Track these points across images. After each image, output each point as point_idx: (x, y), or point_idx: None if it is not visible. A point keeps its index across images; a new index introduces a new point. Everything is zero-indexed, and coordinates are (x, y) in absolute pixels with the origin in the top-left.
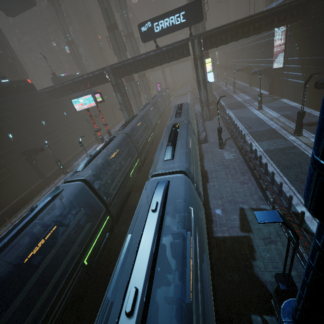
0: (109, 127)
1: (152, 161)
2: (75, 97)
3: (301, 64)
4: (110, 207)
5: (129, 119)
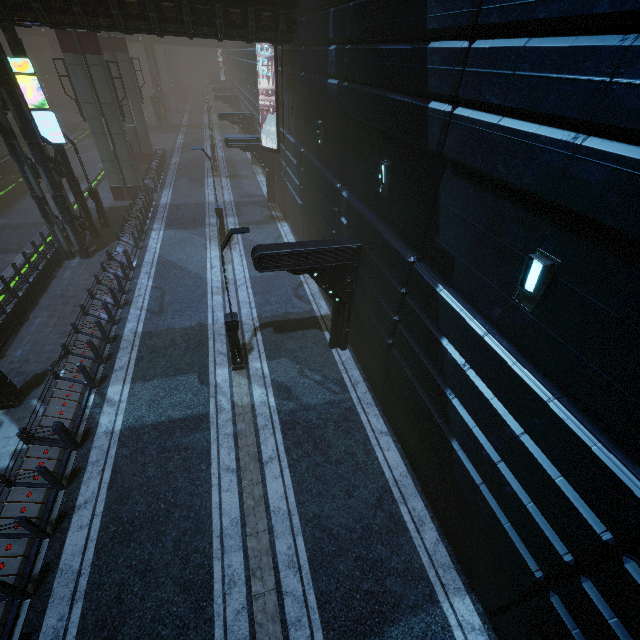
0: None
1: None
2: None
3: (297, 160)
4: None
5: None
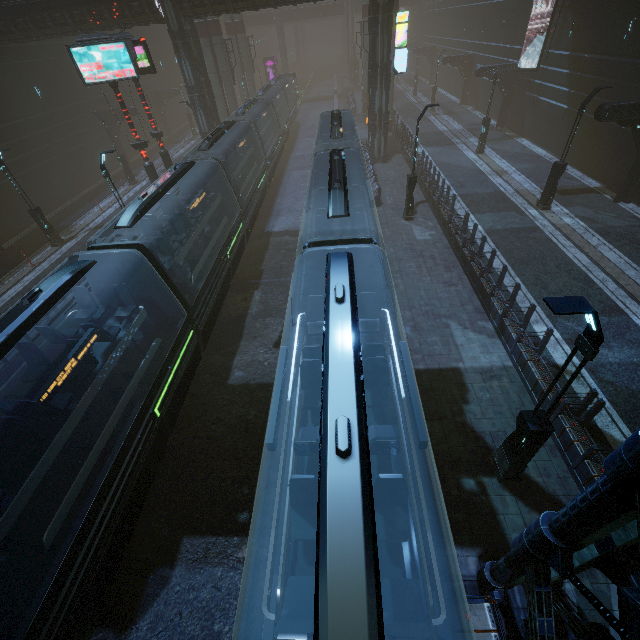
0: (153, 150)
1: (265, 233)
2: (80, 42)
3: (573, 68)
4: (195, 313)
5: (218, 128)
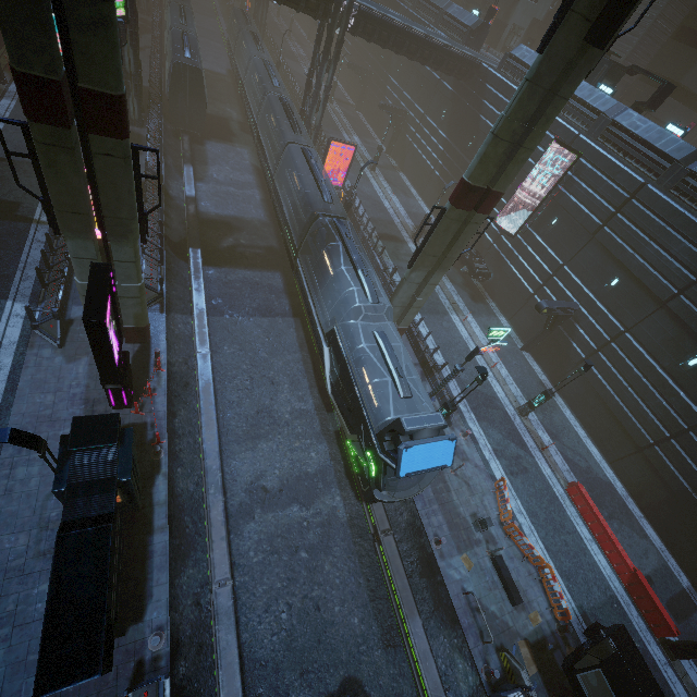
0: None
1: None
2: None
3: (352, 44)
4: None
5: None
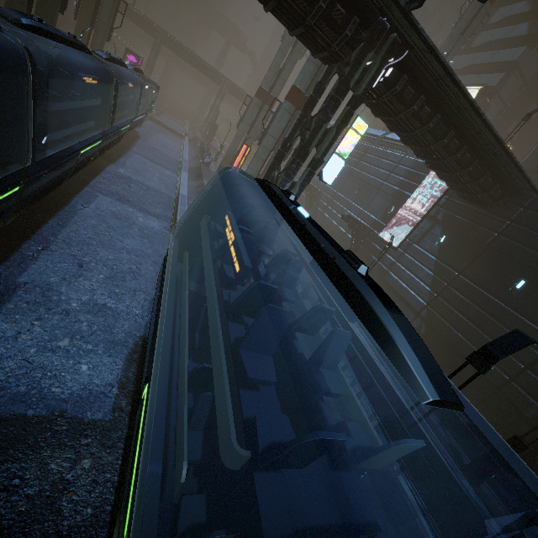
0: None
1: None
2: None
3: (439, 274)
4: None
5: None
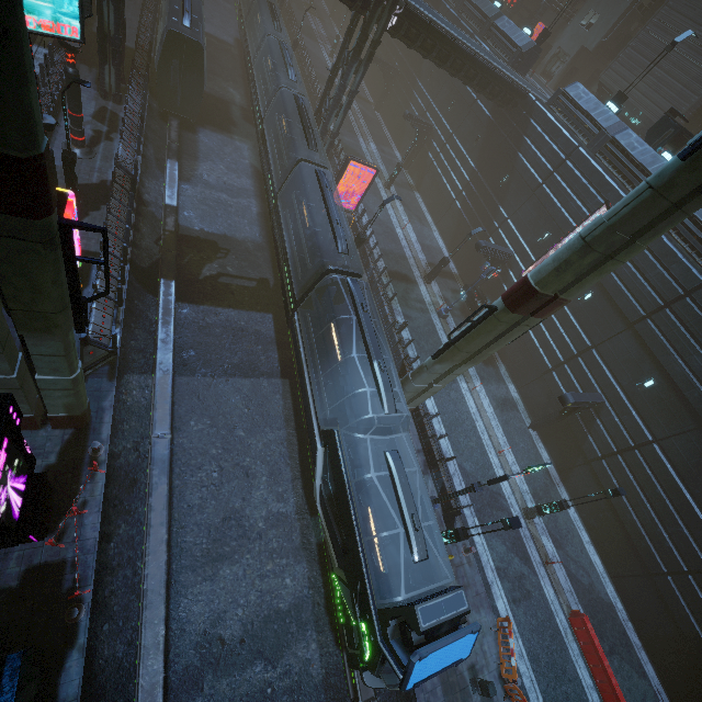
0: None
1: None
2: None
3: None
4: None
5: None
